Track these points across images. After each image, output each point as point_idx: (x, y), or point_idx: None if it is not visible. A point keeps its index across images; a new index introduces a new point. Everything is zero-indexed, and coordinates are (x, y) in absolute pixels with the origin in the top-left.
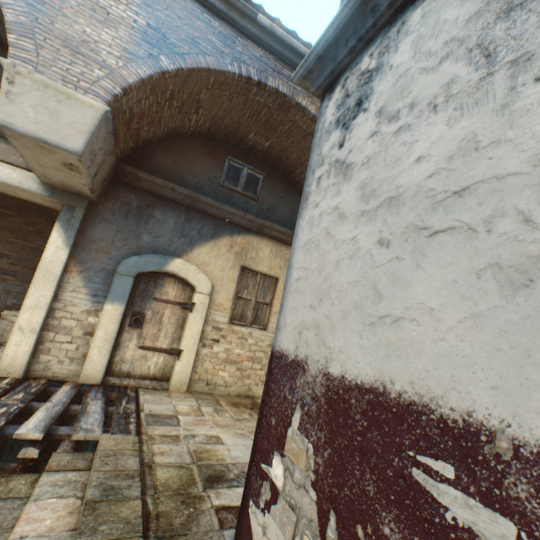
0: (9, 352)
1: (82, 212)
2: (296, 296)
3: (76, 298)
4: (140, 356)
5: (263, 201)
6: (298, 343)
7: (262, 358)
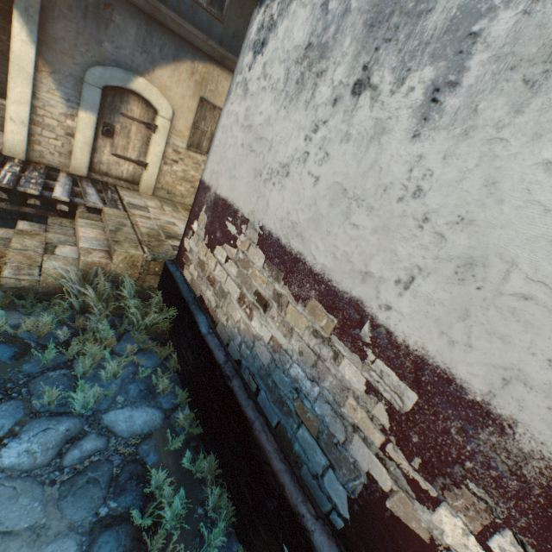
0: (9, 138)
1: (38, 1)
2: (214, 156)
3: (52, 100)
4: (114, 162)
5: (229, 24)
6: (210, 179)
7: None
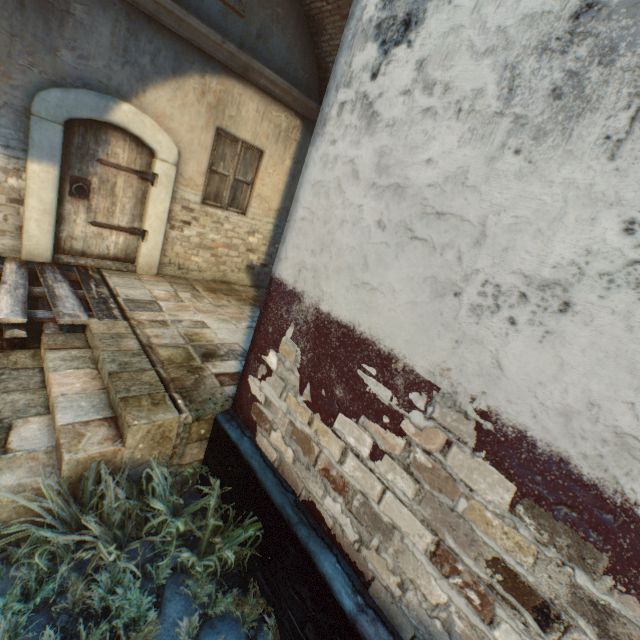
0: None
1: None
2: (300, 236)
3: None
4: (94, 234)
5: (251, 18)
6: (297, 279)
7: (240, 246)
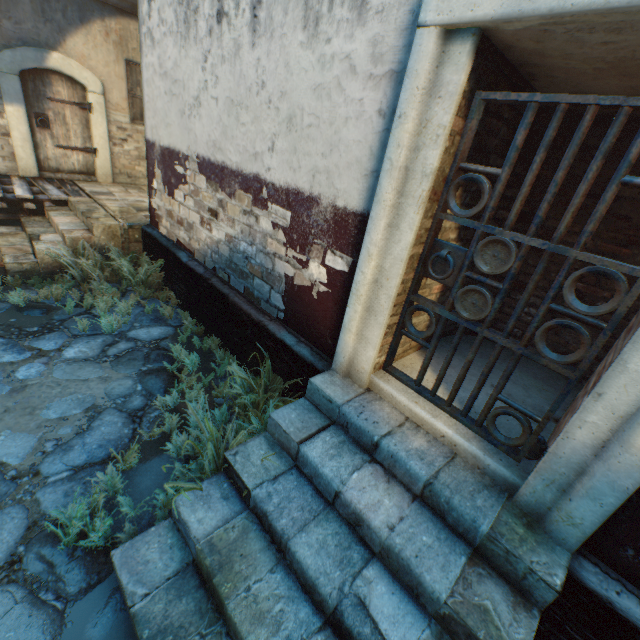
0: None
1: None
2: (149, 112)
3: None
4: (62, 155)
5: None
6: (153, 136)
7: None
